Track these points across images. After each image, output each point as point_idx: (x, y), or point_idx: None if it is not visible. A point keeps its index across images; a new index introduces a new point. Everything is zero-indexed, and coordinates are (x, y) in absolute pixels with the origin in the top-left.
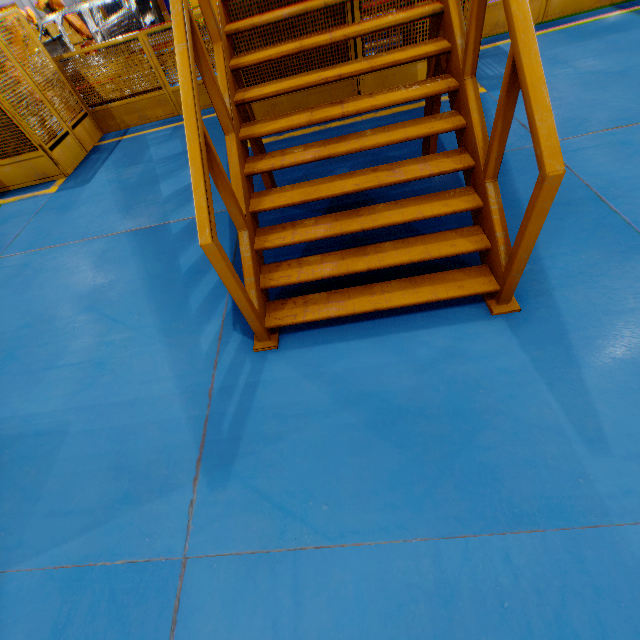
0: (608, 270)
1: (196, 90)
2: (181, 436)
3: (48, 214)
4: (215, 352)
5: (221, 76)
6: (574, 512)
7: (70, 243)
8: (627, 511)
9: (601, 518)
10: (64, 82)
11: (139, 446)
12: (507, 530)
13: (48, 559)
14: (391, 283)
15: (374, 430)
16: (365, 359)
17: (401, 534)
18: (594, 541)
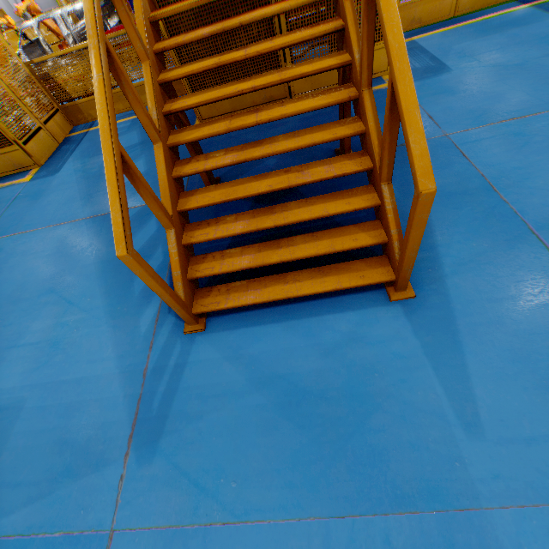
0: (495, 258)
1: (112, 115)
2: (117, 413)
3: (22, 201)
4: (152, 334)
5: (149, 91)
6: (449, 495)
7: (39, 229)
8: (496, 495)
9: (472, 501)
10: (36, 83)
11: (82, 422)
12: (389, 511)
13: None
14: (302, 272)
15: (281, 411)
16: (278, 342)
17: (297, 512)
18: (465, 524)
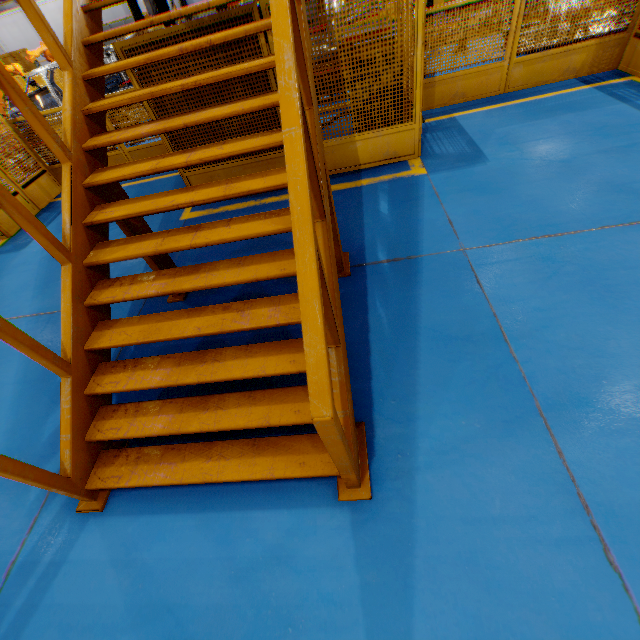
0: (485, 449)
1: None
2: None
3: None
4: (40, 505)
5: (66, 199)
6: None
7: None
8: None
9: None
10: (21, 142)
11: None
12: None
13: None
14: (233, 444)
15: None
16: (183, 547)
17: None
18: None
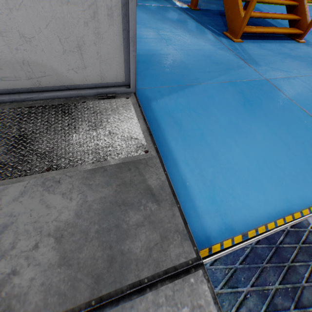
0: None
1: None
2: (231, 57)
3: None
4: (219, 41)
5: None
6: None
7: None
8: None
9: None
10: None
11: (217, 59)
12: None
13: (215, 81)
14: (272, 27)
15: (291, 59)
16: (273, 47)
17: None
18: None
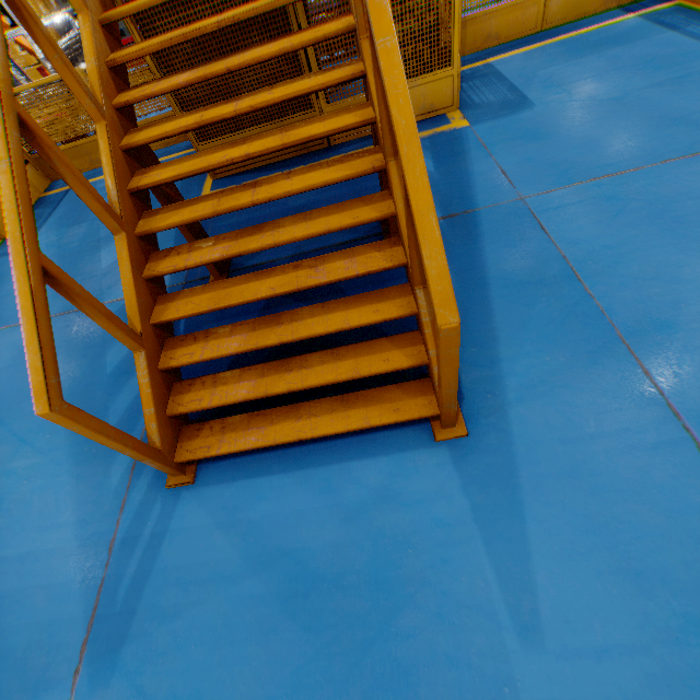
0: (573, 379)
1: (28, 216)
2: (70, 608)
3: None
4: (125, 487)
5: (106, 162)
6: None
7: None
8: None
9: None
10: None
11: (23, 621)
12: None
13: None
14: (321, 403)
15: (283, 605)
16: (287, 501)
17: None
18: None
